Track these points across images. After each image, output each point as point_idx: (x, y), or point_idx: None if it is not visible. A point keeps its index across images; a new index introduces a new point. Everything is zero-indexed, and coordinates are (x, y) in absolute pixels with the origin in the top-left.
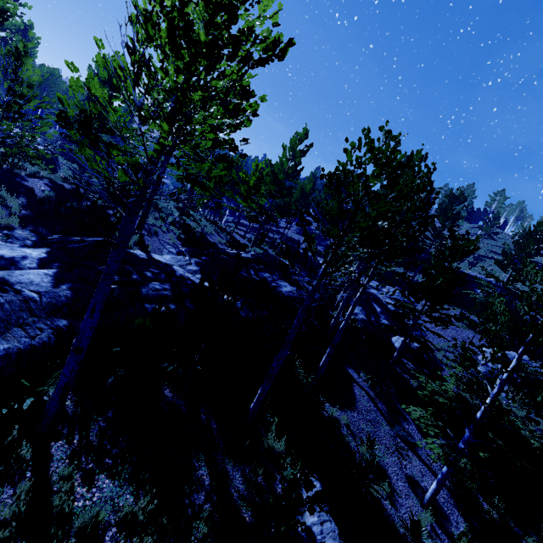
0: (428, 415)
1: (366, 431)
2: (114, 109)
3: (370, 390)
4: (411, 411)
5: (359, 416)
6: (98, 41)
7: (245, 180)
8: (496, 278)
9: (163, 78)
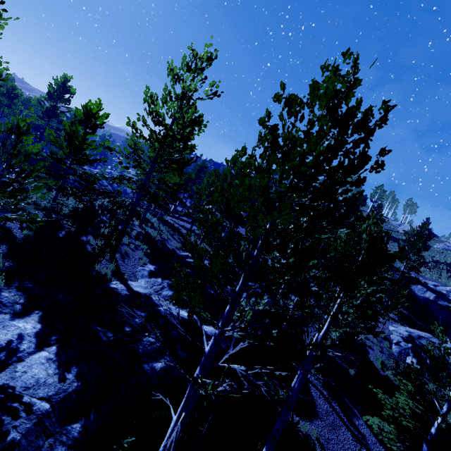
0: (394, 436)
1: (331, 439)
2: (89, 143)
3: (323, 389)
4: (373, 424)
5: (322, 423)
6: (199, 248)
7: (199, 194)
8: (397, 269)
9: (268, 285)
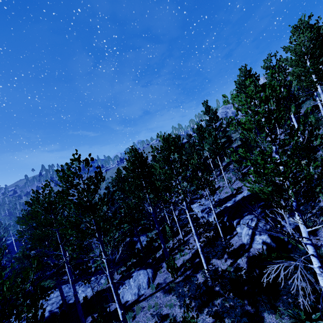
0: None
1: None
2: None
3: None
4: None
5: None
6: None
7: None
8: None
9: None
